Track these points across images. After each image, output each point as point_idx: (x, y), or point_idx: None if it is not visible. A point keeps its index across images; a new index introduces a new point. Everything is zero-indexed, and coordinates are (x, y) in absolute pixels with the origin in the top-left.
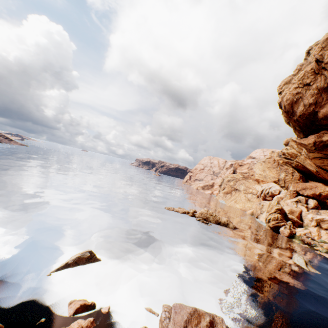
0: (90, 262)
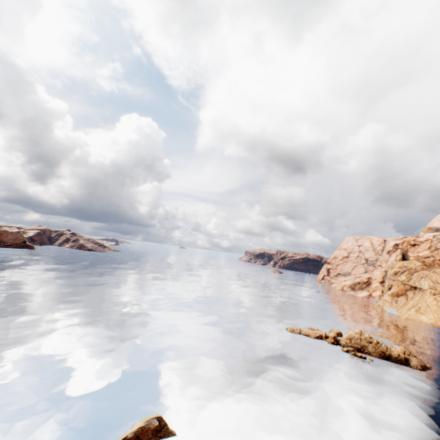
0: (159, 436)
